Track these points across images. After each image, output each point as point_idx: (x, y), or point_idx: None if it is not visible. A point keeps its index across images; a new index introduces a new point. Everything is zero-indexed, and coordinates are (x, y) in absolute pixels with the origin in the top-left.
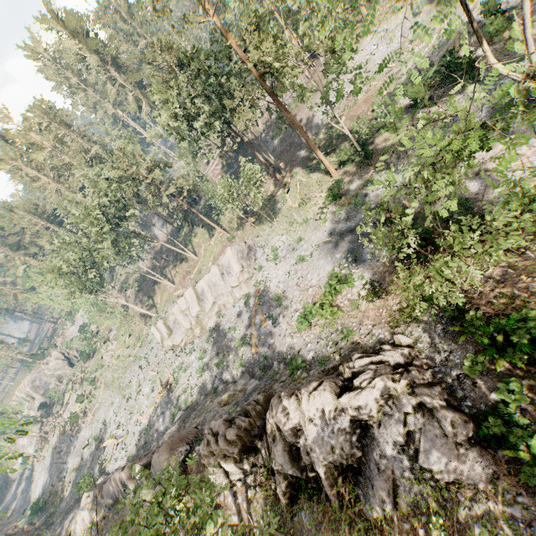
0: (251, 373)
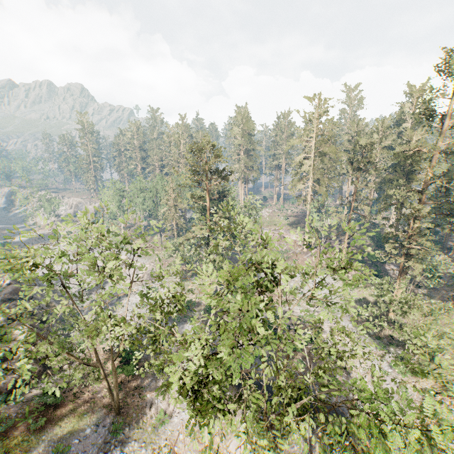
0: None
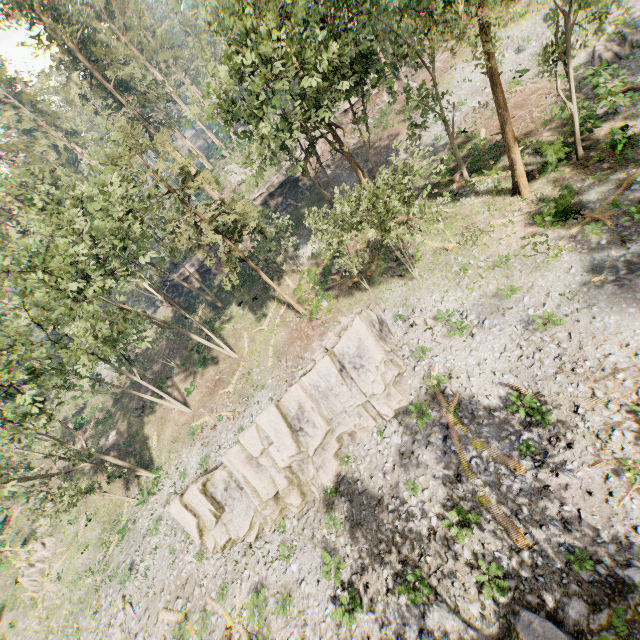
0: (538, 608)
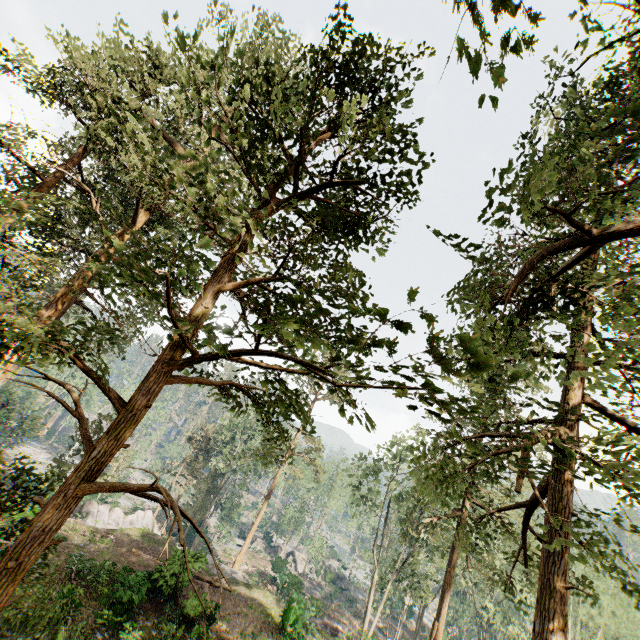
0: None
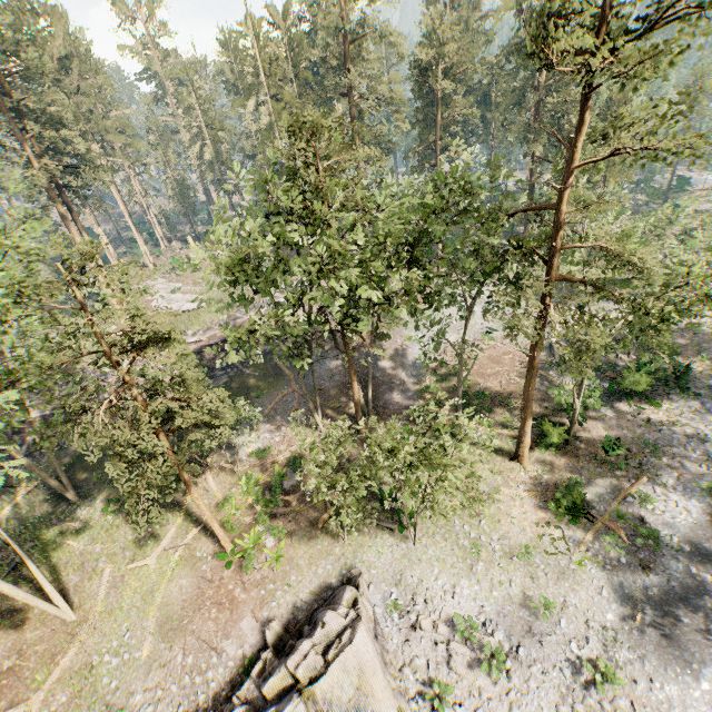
0: None
